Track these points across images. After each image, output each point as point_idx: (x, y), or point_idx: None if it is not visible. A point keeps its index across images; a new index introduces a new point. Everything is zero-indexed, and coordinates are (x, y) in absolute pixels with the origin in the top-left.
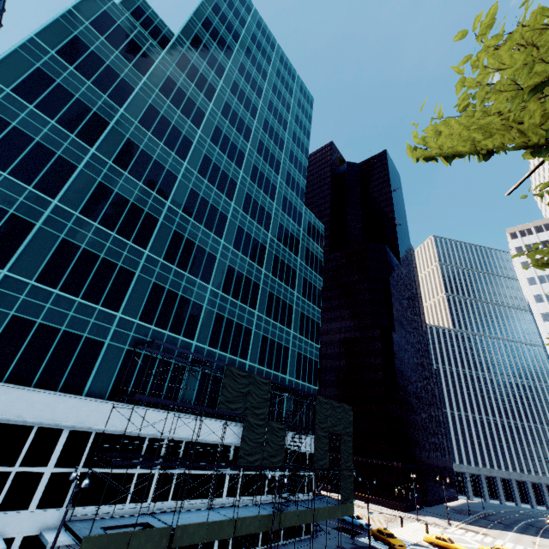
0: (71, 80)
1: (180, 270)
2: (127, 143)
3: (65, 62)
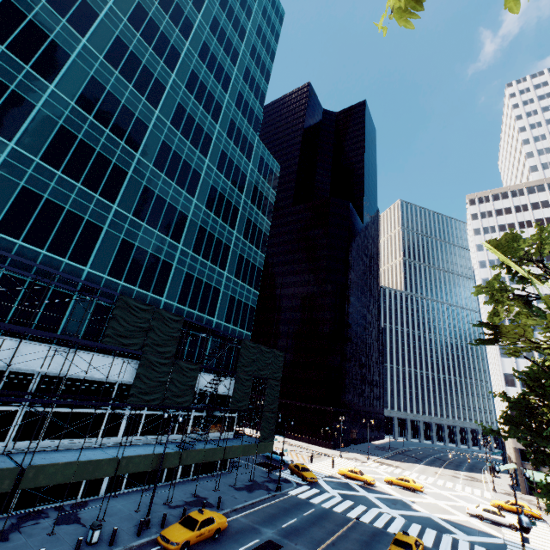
0: None
1: (69, 179)
2: None
3: None
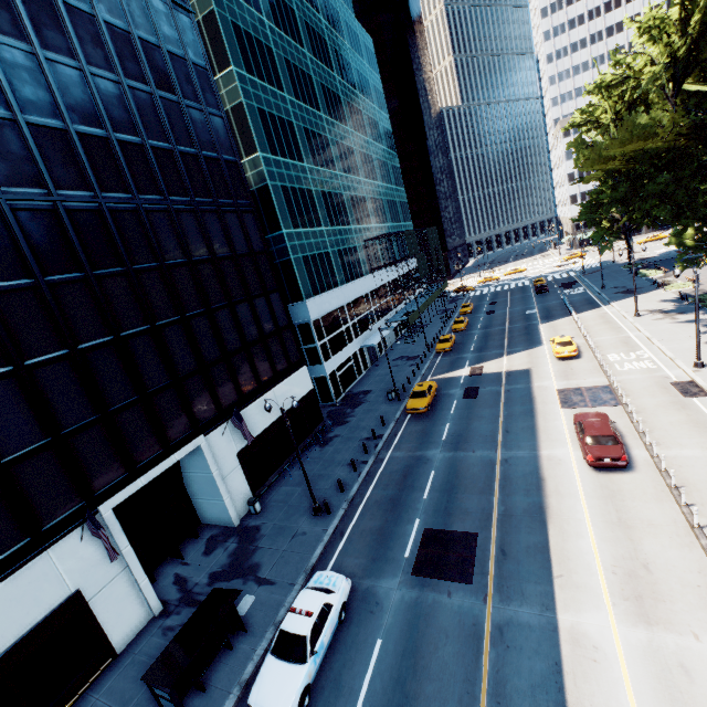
0: (240, 13)
1: (350, 176)
2: (286, 65)
3: None
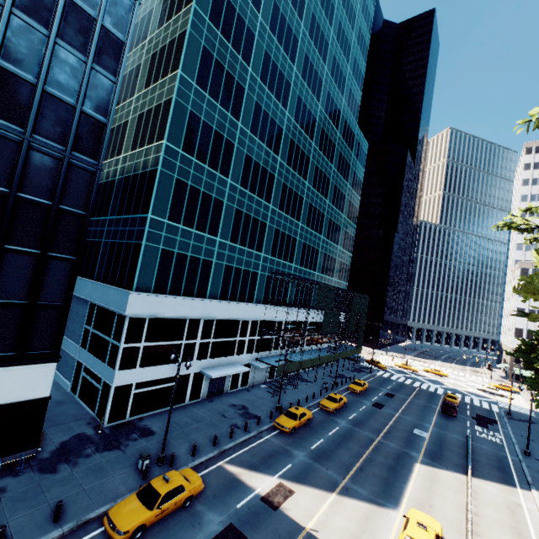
0: (221, 49)
1: (286, 215)
2: (255, 107)
3: (215, 27)
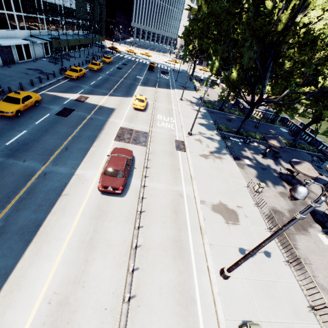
0: None
1: None
2: None
3: None
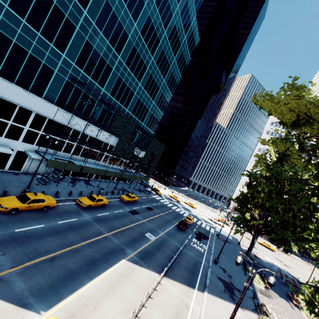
0: None
1: (104, 37)
2: None
3: None
